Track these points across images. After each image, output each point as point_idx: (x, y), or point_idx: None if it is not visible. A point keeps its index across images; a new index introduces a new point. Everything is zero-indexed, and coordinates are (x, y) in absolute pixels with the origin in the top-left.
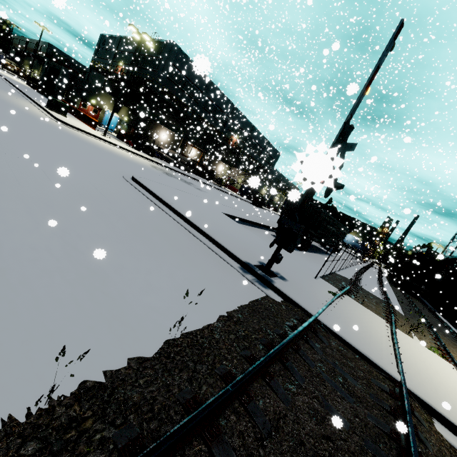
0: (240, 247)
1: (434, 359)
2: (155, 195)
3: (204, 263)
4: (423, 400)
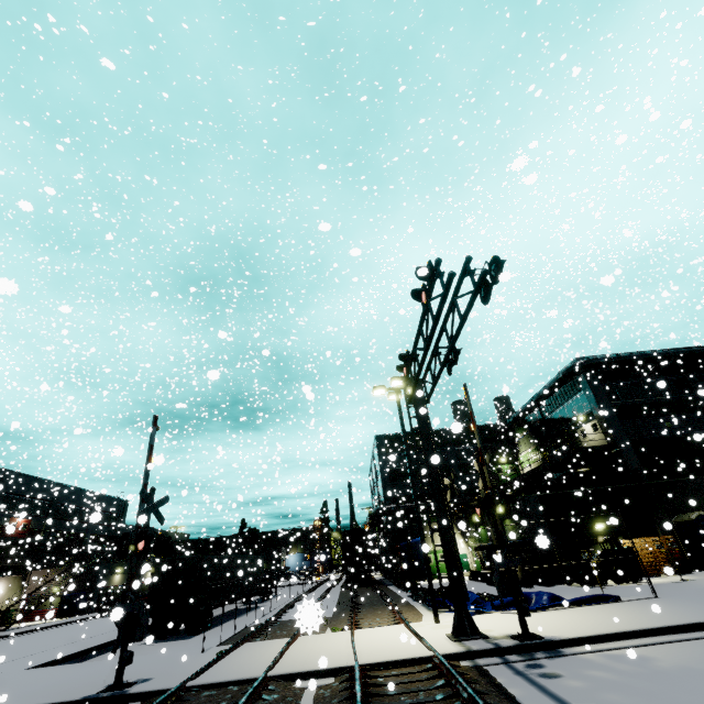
0: (72, 689)
1: (330, 637)
2: None
3: None
4: (284, 674)
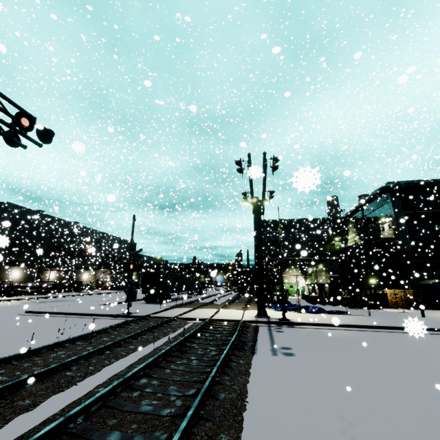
0: (113, 312)
1: (210, 310)
2: (50, 312)
3: (96, 322)
4: (183, 317)
